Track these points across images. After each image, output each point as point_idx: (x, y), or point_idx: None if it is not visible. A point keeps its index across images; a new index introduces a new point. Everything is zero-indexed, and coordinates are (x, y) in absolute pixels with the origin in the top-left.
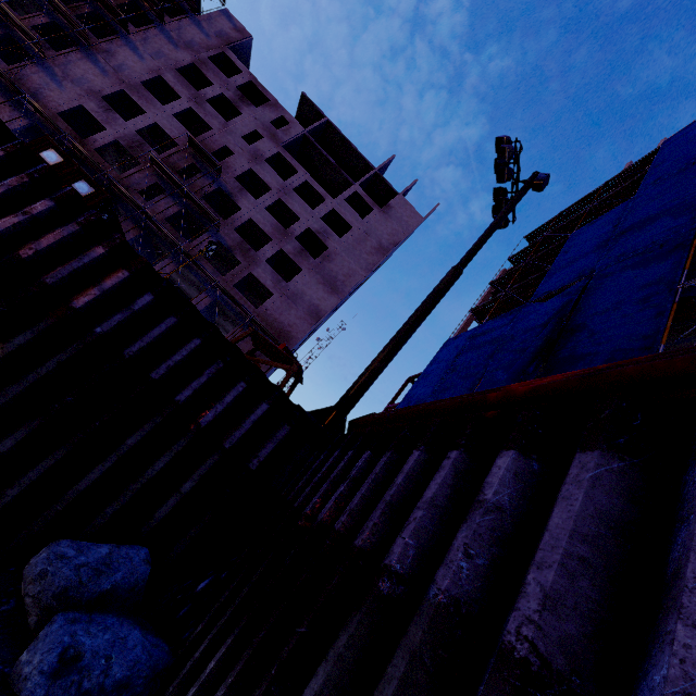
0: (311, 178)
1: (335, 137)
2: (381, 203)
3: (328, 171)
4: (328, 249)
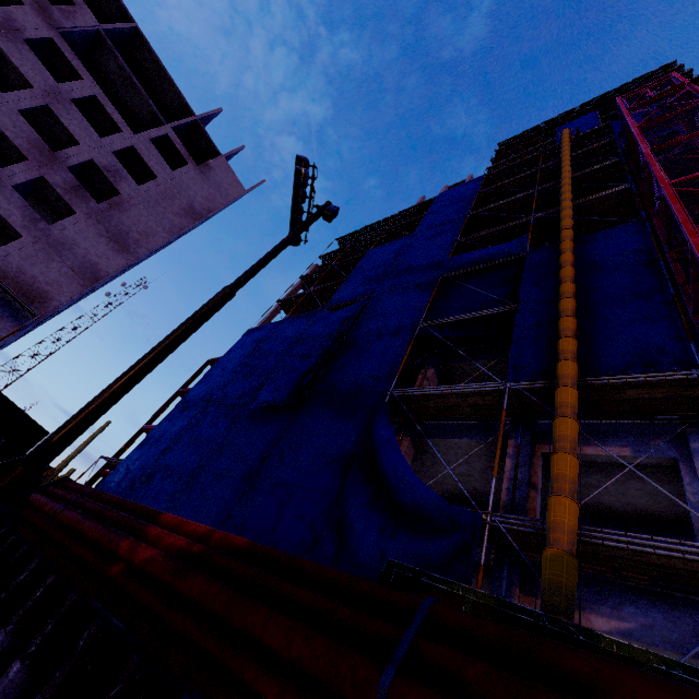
0: (103, 95)
1: (146, 54)
2: (200, 158)
3: (132, 94)
4: (120, 195)
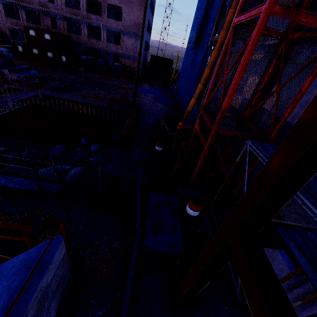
0: None
1: None
2: None
3: None
4: None
